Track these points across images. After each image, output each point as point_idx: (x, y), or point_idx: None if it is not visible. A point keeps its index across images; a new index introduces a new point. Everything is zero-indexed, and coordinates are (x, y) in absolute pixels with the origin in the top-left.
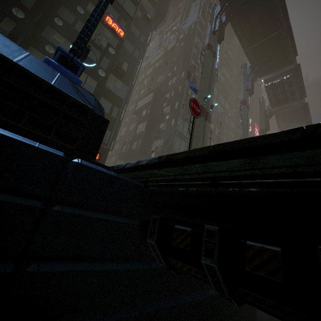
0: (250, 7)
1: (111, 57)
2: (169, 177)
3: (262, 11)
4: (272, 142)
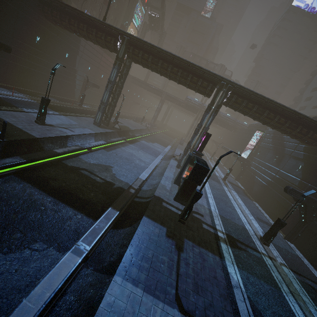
0: None
1: None
2: None
3: None
4: None
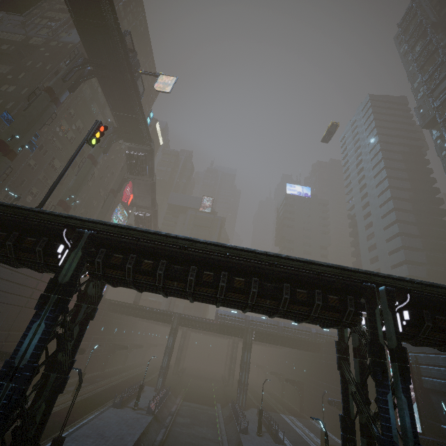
0: (113, 82)
1: None
2: None
3: (122, 92)
4: None
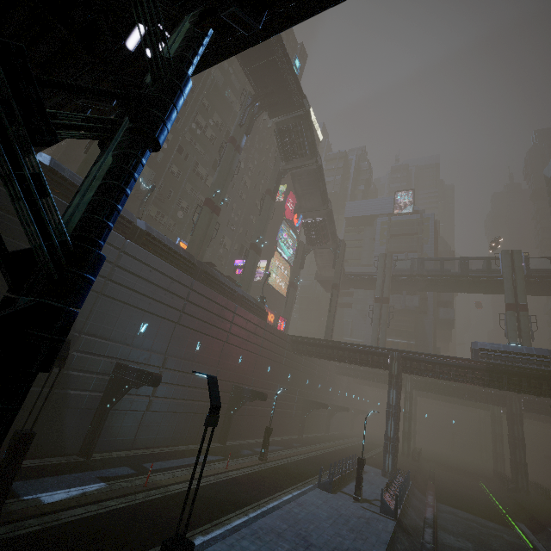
0: None
1: None
2: None
3: None
4: None
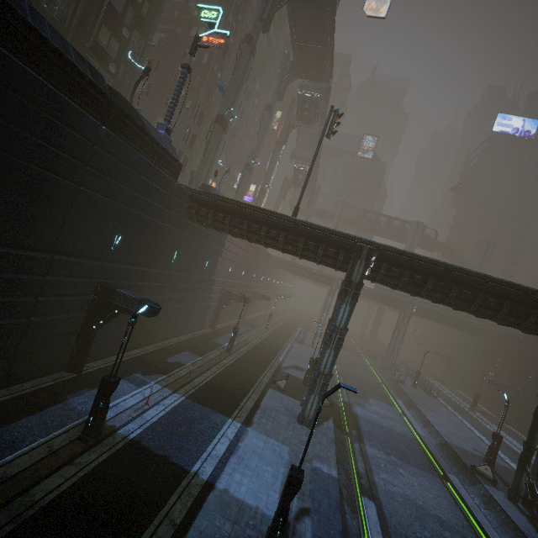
0: (306, 4)
1: (137, 8)
2: (202, 193)
3: (315, 17)
4: (225, 199)
